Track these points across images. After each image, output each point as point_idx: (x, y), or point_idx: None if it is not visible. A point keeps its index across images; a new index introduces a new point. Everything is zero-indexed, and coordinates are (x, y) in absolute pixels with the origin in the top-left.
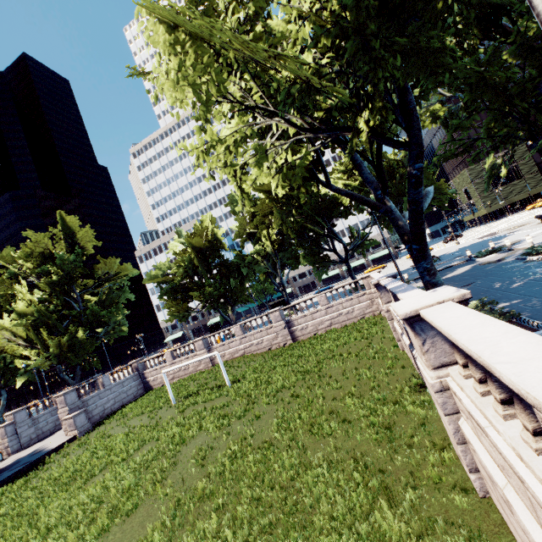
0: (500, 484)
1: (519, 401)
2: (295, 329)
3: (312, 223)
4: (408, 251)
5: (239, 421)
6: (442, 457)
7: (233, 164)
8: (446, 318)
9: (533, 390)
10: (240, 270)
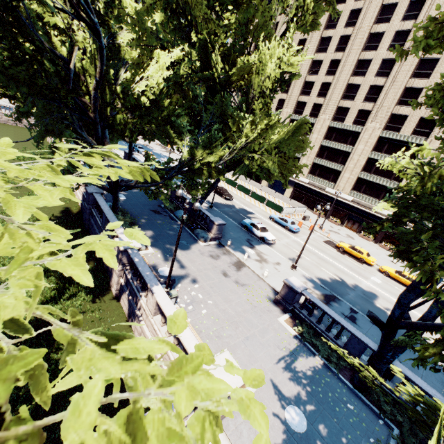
0: None
1: None
2: None
3: None
4: None
5: None
6: None
7: None
8: None
9: None
10: None
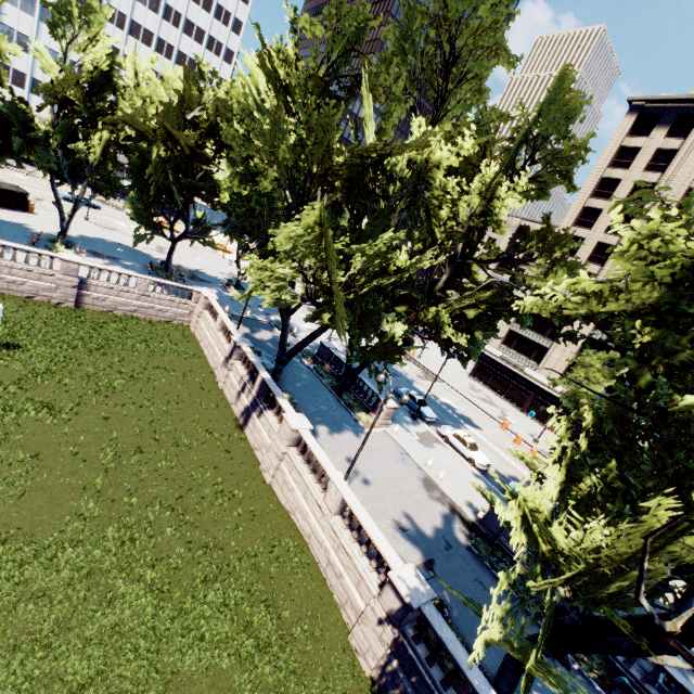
0: (294, 486)
1: (320, 474)
2: (89, 294)
3: (176, 183)
4: (279, 354)
5: (79, 417)
6: (254, 469)
7: (260, 279)
8: (312, 443)
9: (334, 481)
10: (2, 129)
